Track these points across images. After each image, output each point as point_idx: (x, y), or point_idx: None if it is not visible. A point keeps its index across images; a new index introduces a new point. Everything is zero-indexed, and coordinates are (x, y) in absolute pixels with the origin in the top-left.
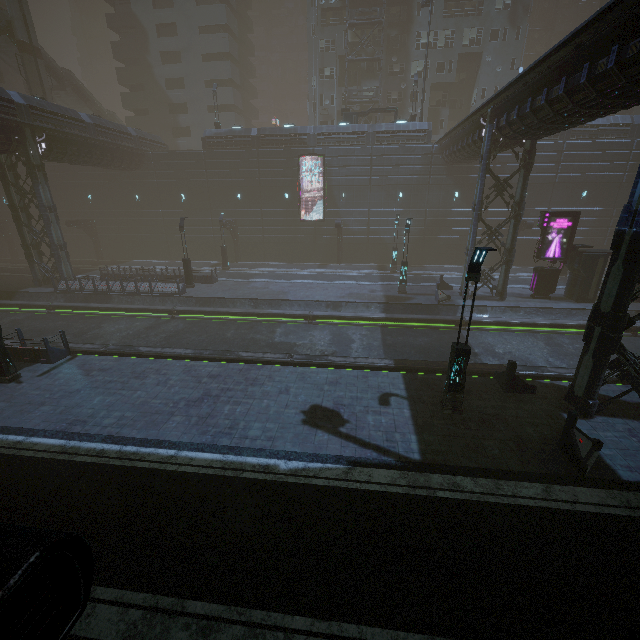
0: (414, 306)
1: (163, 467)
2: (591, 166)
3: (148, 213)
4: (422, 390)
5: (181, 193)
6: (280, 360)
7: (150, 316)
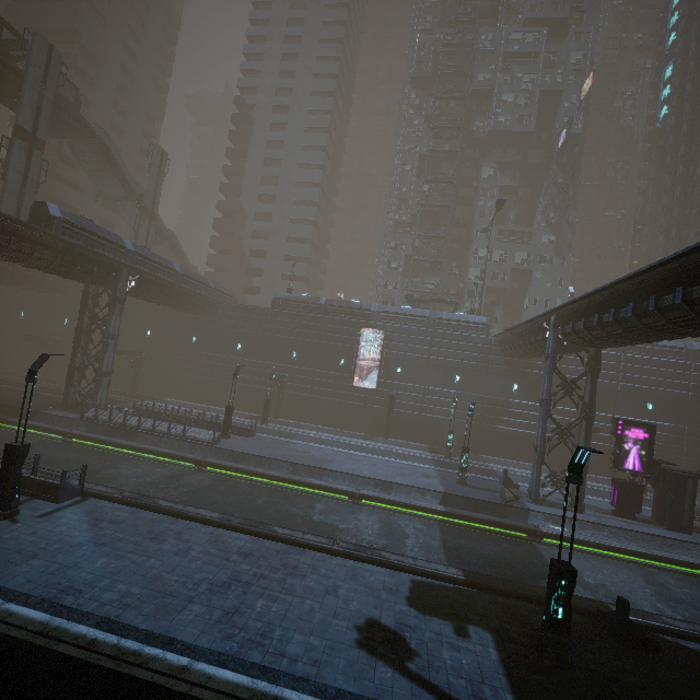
0: (477, 502)
1: (170, 684)
2: (652, 380)
3: (200, 355)
4: (508, 621)
5: (239, 342)
6: (323, 546)
7: (174, 463)
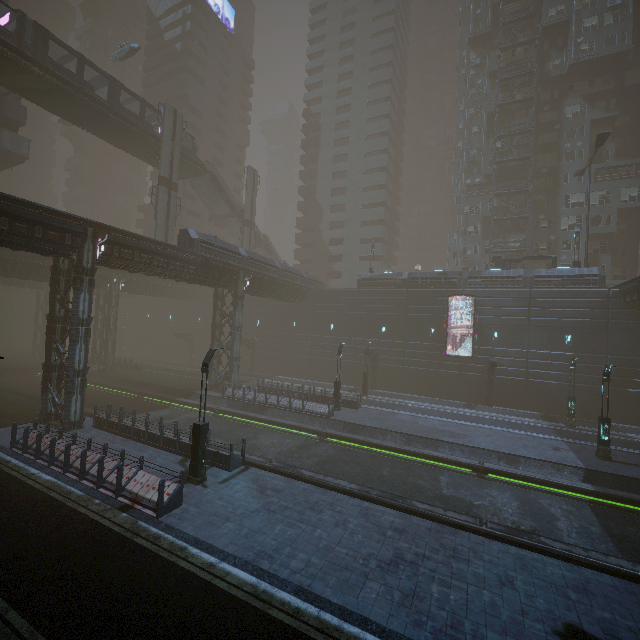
0: (634, 481)
1: None
2: None
3: (300, 337)
4: None
5: (331, 322)
6: (470, 525)
7: (299, 434)
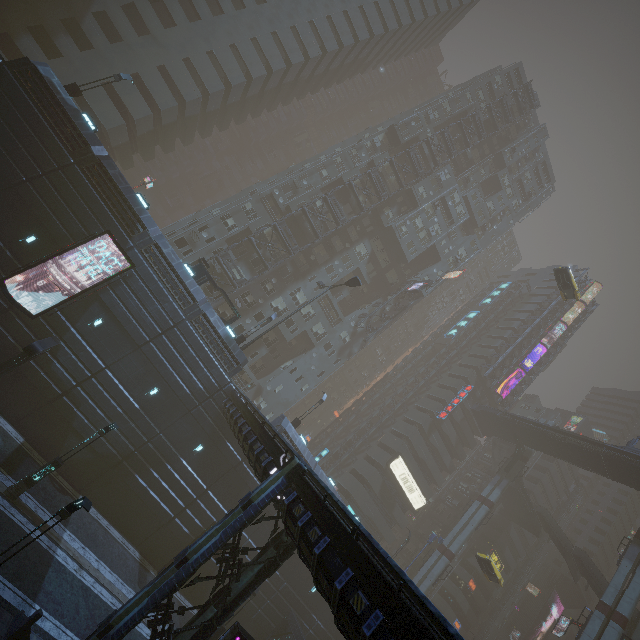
0: None
1: None
2: None
3: None
4: None
5: None
6: None
7: None
